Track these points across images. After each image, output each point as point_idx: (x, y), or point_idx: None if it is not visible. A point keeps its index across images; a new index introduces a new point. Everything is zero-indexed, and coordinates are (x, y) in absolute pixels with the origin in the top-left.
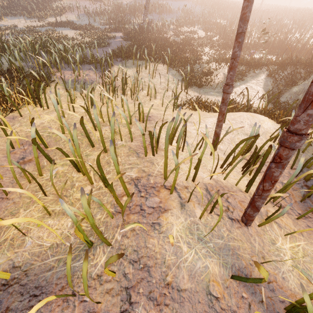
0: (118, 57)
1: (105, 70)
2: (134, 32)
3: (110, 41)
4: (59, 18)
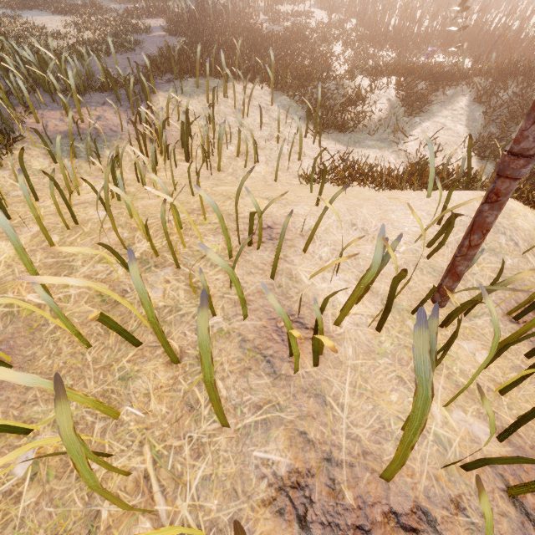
0: (164, 73)
1: (140, 103)
2: (188, 15)
3: (141, 38)
4: None
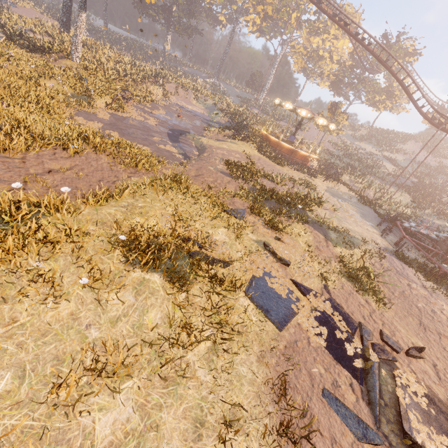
0: (395, 185)
1: (385, 184)
2: (425, 184)
3: (403, 179)
4: (391, 155)
